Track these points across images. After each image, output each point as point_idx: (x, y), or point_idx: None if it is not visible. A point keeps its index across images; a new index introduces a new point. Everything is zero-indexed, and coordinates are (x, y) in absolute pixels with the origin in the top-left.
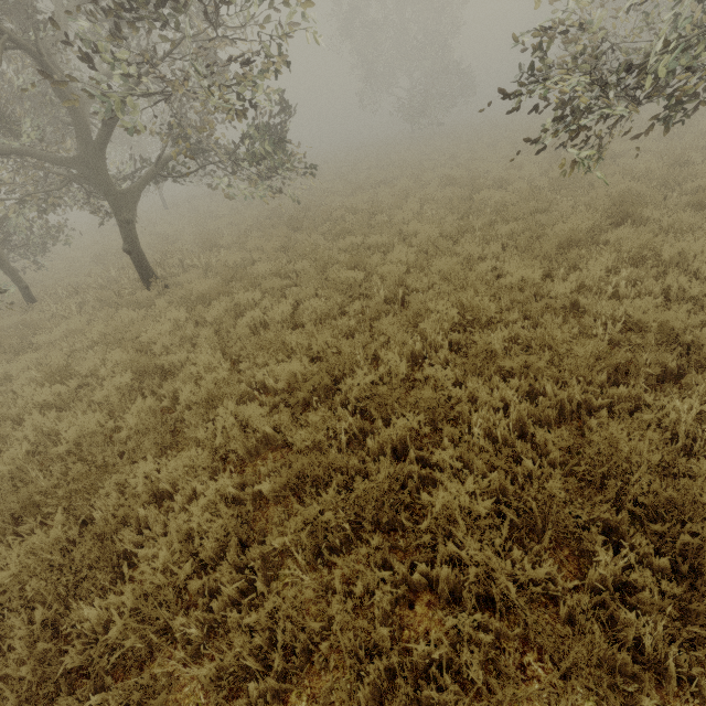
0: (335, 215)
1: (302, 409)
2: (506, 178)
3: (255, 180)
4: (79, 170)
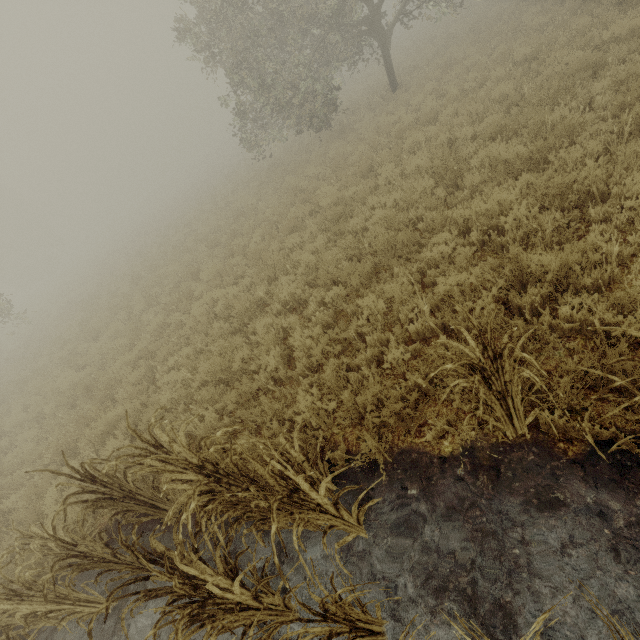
0: (507, 12)
1: None
2: None
3: None
4: (367, 25)
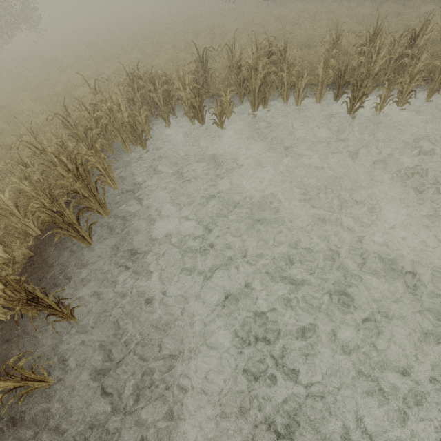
0: None
1: None
2: None
3: None
4: None
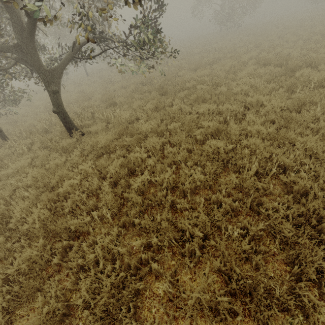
0: (188, 85)
1: (202, 323)
2: (314, 59)
3: (139, 61)
4: (18, 54)
